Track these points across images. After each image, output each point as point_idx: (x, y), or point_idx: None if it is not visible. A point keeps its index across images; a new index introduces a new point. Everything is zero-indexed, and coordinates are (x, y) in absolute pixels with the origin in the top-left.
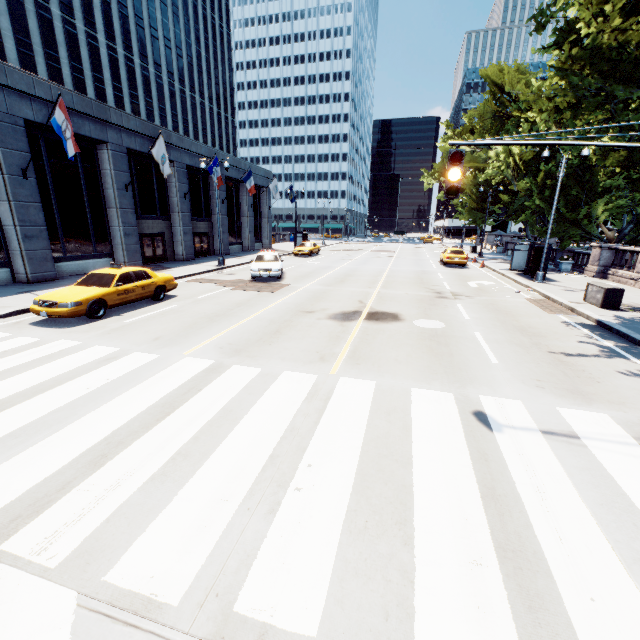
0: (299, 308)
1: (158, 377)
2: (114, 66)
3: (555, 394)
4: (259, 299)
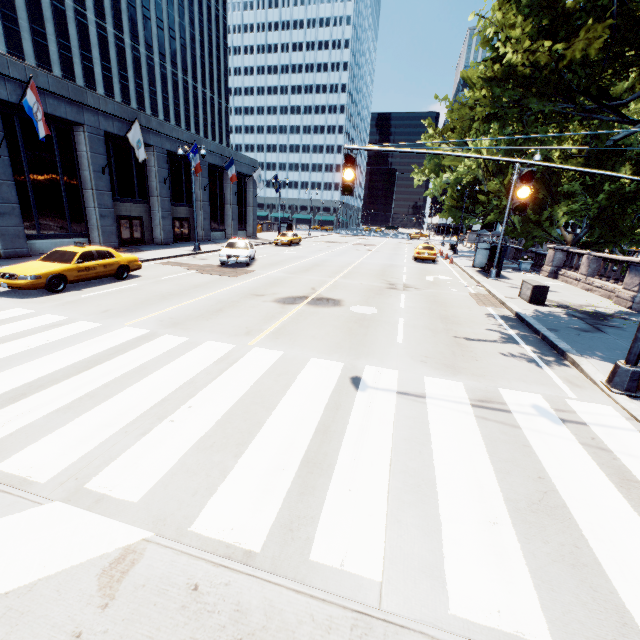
0: (252, 291)
1: (93, 341)
2: (103, 45)
3: (432, 367)
4: (218, 282)
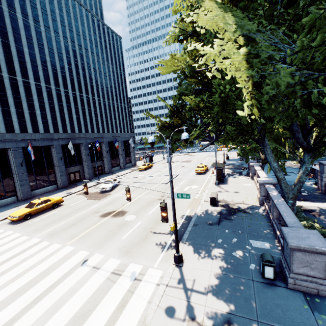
0: (96, 210)
1: (20, 246)
2: (75, 100)
3: (119, 252)
4: (89, 205)
